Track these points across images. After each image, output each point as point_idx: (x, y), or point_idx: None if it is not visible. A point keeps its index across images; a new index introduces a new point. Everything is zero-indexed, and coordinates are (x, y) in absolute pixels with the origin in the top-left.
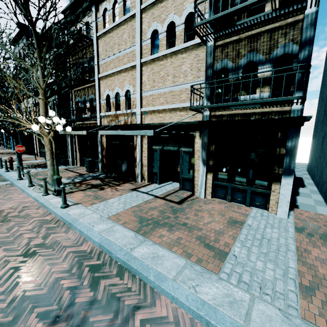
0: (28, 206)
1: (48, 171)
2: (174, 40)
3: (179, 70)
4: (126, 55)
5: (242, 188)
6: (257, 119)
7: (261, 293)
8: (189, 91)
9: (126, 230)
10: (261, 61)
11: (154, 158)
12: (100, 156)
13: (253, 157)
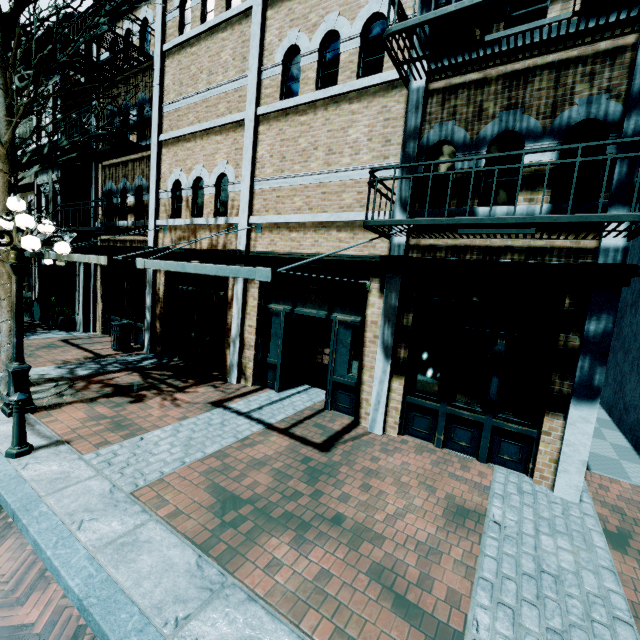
0: None
1: (2, 348)
2: (336, 73)
3: (342, 139)
4: (225, 98)
5: (472, 418)
6: (518, 262)
7: None
8: (363, 187)
9: (176, 543)
10: (532, 132)
11: (272, 331)
12: (148, 316)
13: (501, 348)
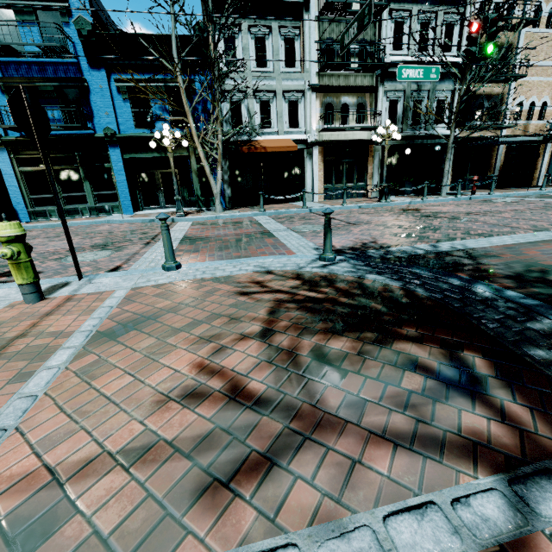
0: None
1: None
2: None
3: None
4: (551, 68)
5: None
6: None
7: None
8: None
9: None
10: None
11: (550, 163)
12: (497, 170)
13: None
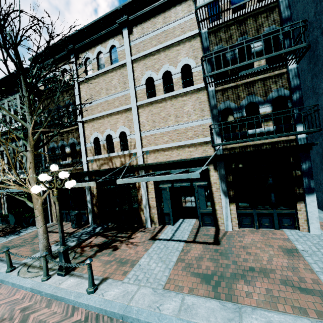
0: (30, 306)
1: (40, 242)
2: (171, 86)
3: (181, 111)
4: (117, 99)
5: (268, 212)
6: (270, 148)
7: None
8: (196, 129)
9: (204, 300)
10: (260, 102)
11: (163, 197)
12: (90, 206)
13: (271, 181)
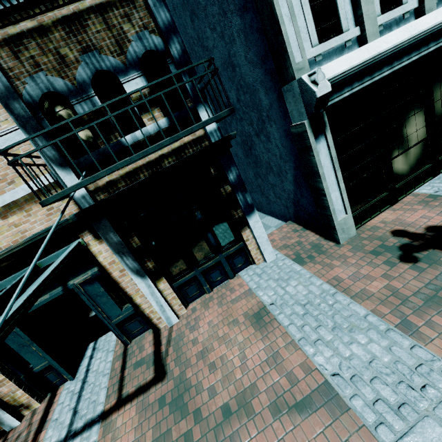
0: None
1: None
2: None
3: None
4: None
5: (214, 263)
6: (175, 163)
7: (422, 394)
8: None
9: None
10: (118, 68)
11: (14, 348)
12: None
13: (200, 216)
